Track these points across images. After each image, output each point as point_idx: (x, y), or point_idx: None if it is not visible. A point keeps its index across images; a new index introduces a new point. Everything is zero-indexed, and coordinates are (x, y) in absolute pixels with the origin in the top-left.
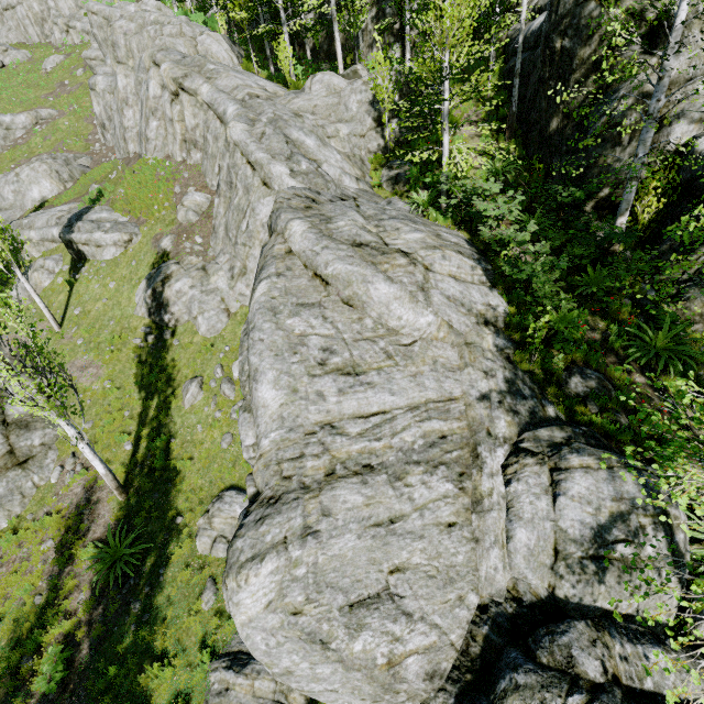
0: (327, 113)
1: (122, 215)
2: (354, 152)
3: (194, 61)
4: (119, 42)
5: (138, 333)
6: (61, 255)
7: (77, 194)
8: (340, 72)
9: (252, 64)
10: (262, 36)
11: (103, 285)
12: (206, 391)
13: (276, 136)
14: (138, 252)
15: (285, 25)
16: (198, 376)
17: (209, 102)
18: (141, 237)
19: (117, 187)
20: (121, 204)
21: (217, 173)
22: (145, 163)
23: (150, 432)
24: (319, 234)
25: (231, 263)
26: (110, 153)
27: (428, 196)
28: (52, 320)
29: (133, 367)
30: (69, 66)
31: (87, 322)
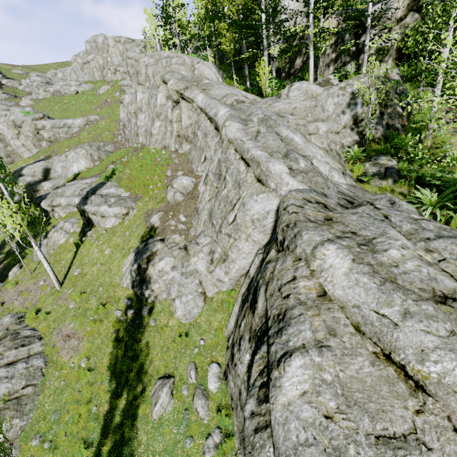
0: (304, 114)
1: (125, 191)
2: (330, 146)
3: (193, 77)
4: (141, 71)
5: (120, 304)
6: (77, 218)
7: (100, 170)
8: (310, 82)
9: (233, 81)
10: (246, 59)
11: (101, 250)
12: (176, 398)
13: (270, 134)
14: (131, 224)
15: (266, 50)
16: (170, 377)
17: (203, 107)
18: (136, 210)
19: (125, 168)
20: (126, 181)
21: (202, 161)
22: (147, 151)
23: (111, 451)
24: (376, 277)
25: (211, 247)
26: (126, 142)
27: (433, 195)
28: (55, 280)
29: (110, 345)
30: (112, 91)
31: (81, 285)
